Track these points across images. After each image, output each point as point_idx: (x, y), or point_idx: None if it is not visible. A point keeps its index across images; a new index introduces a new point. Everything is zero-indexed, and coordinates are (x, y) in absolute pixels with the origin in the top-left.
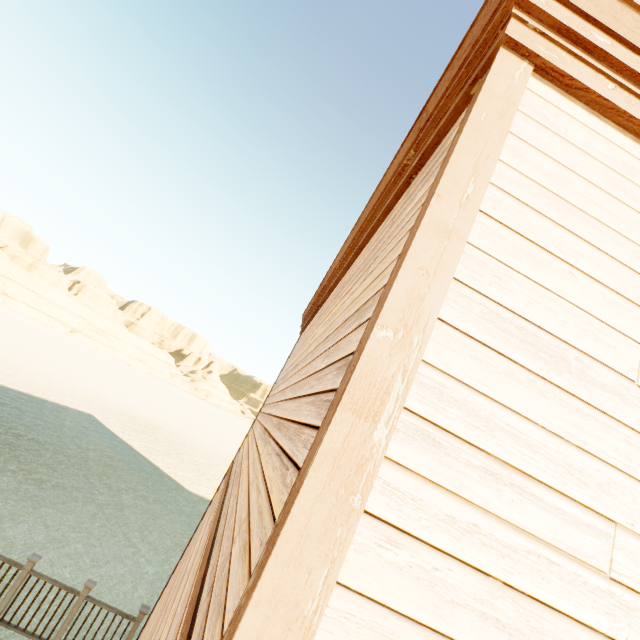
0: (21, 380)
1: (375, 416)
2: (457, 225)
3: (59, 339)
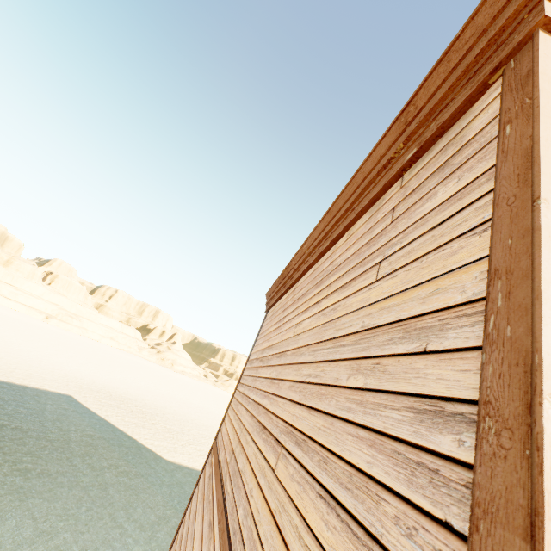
0: (2, 369)
1: None
2: None
3: (36, 326)
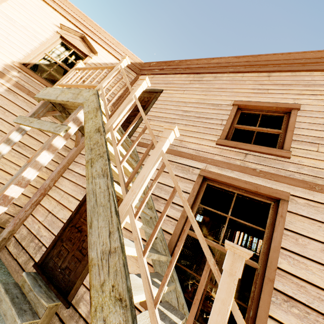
0: None
1: None
2: None
3: None
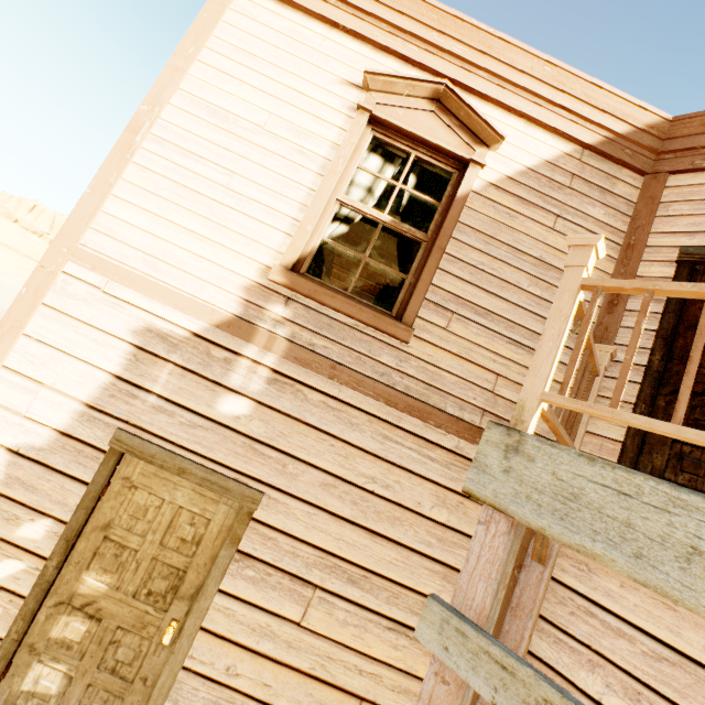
0: None
1: (138, 134)
2: (182, 67)
3: None
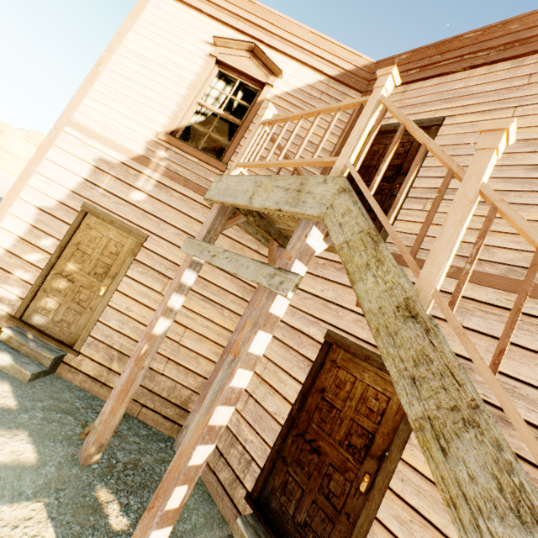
0: None
1: (101, 67)
2: (124, 34)
3: None
